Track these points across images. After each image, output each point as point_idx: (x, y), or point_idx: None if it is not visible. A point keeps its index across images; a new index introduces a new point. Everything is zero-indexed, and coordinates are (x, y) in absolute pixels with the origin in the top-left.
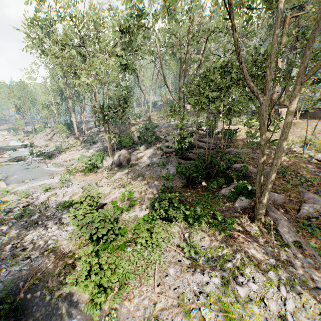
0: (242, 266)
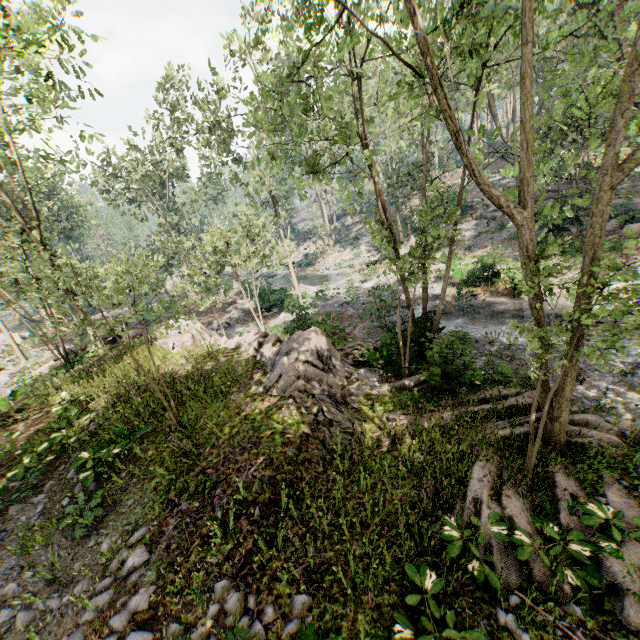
0: (639, 264)
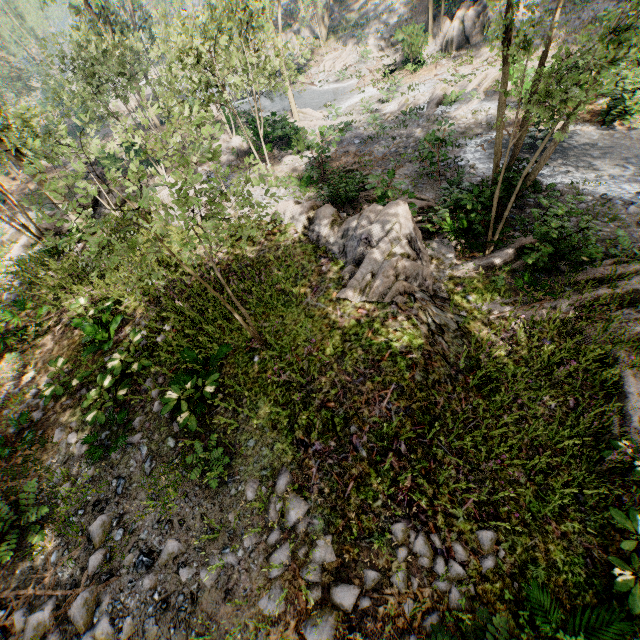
0: None
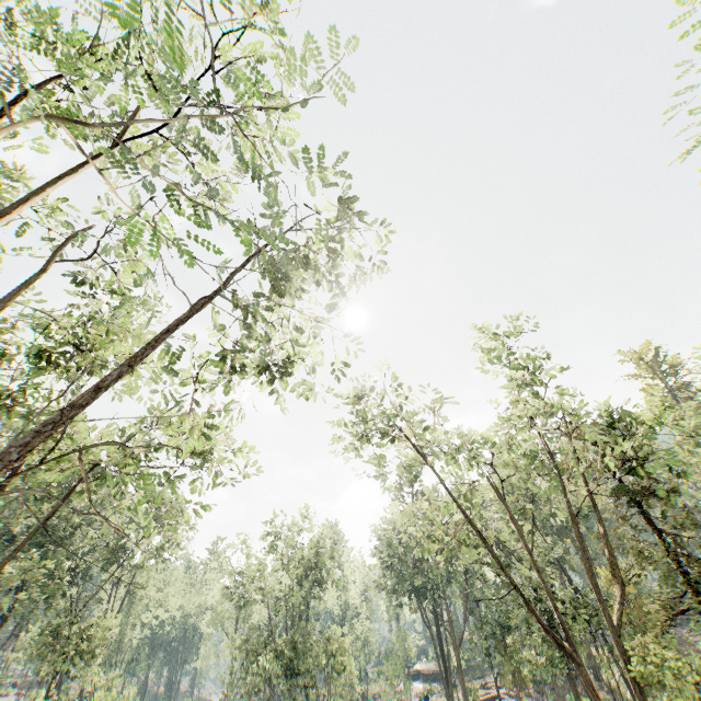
0: None
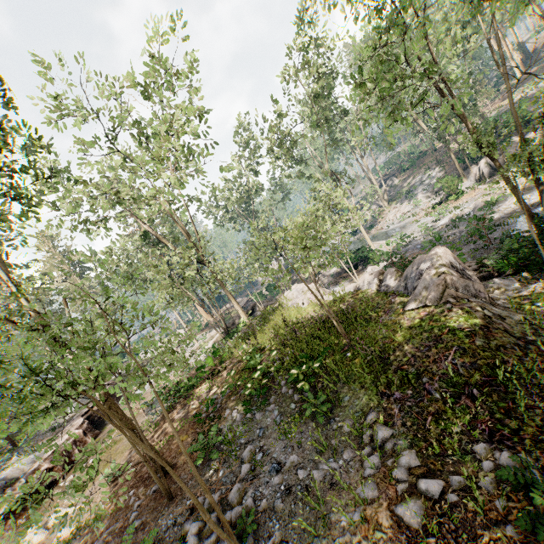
0: None
